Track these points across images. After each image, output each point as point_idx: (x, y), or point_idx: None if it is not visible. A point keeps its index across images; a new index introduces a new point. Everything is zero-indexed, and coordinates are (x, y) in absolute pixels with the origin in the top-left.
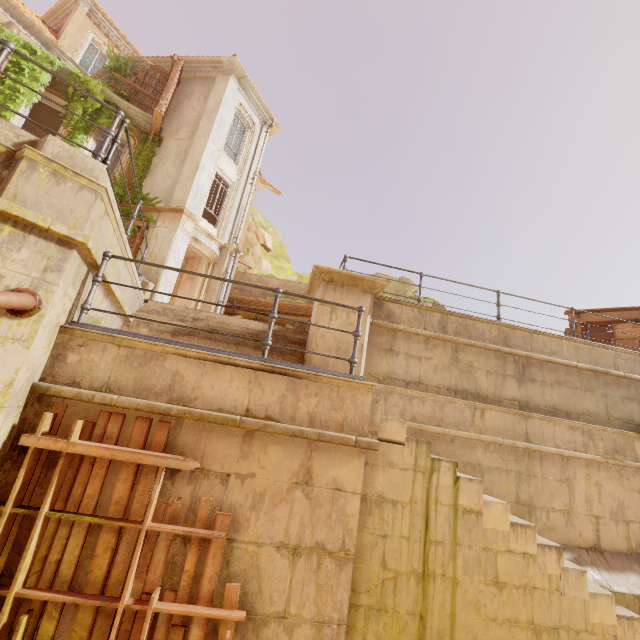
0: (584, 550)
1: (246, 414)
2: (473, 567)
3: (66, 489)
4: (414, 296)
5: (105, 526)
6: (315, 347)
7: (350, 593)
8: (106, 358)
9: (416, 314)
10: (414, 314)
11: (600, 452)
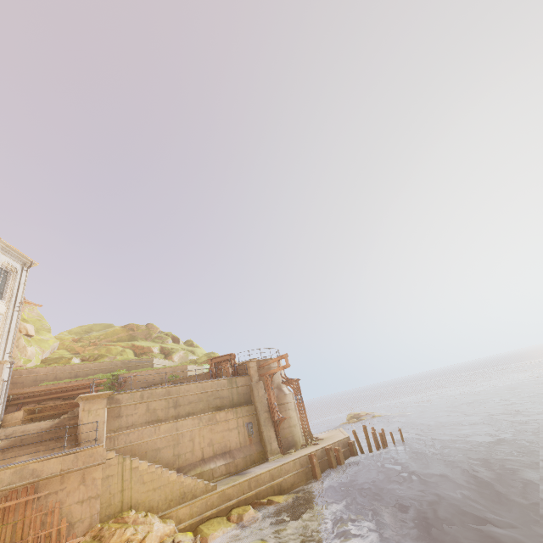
0: (198, 461)
1: (61, 471)
2: (137, 482)
3: (2, 519)
4: (158, 336)
5: (18, 523)
6: (83, 431)
7: (100, 505)
8: (7, 475)
9: (130, 396)
10: (129, 396)
11: (204, 423)
